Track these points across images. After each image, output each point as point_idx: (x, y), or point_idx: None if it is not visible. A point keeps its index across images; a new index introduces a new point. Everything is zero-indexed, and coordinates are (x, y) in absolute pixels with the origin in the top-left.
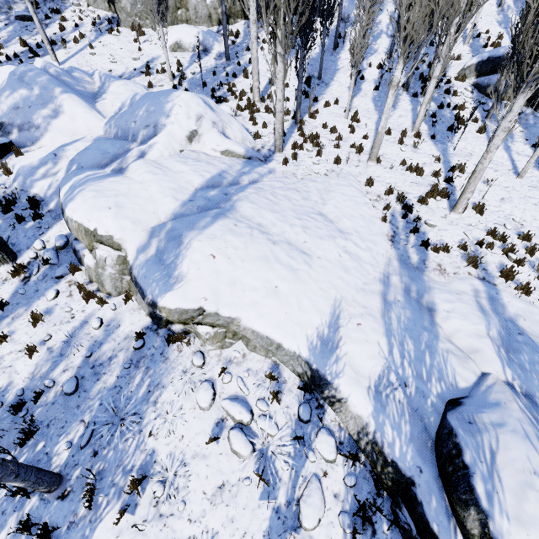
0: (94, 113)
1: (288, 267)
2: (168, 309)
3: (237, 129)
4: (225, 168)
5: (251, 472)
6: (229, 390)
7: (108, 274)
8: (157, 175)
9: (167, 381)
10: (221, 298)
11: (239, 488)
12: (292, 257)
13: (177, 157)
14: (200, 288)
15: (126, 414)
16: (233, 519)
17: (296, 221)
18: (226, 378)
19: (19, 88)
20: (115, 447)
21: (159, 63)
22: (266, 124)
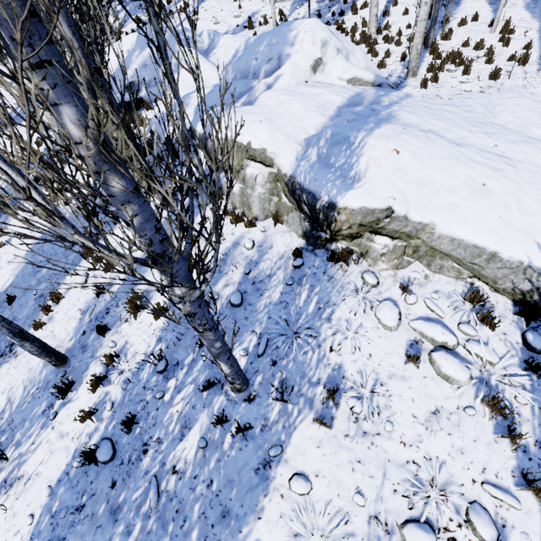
0: (210, 64)
1: (488, 167)
2: (349, 209)
3: (360, 57)
4: (360, 91)
5: (480, 398)
6: (416, 311)
7: (257, 195)
8: (296, 95)
9: (337, 300)
10: (410, 200)
11: (461, 417)
12: (488, 158)
13: (304, 85)
14: (384, 187)
15: (299, 328)
16: (462, 450)
17: (473, 128)
18: (412, 298)
19: (147, 46)
20: (294, 359)
21: (260, 16)
22: (389, 52)
